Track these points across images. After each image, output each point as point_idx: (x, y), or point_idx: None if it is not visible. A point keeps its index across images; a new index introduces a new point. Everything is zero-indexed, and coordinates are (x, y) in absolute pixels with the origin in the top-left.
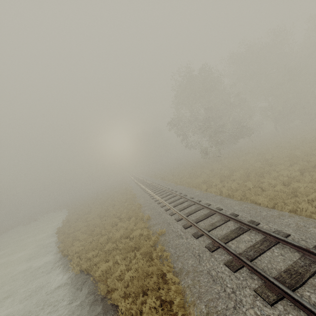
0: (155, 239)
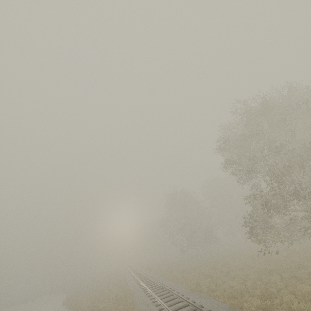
0: (129, 295)
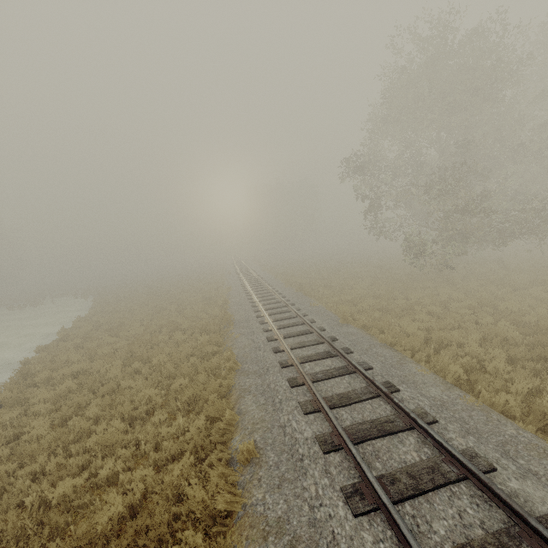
0: None
